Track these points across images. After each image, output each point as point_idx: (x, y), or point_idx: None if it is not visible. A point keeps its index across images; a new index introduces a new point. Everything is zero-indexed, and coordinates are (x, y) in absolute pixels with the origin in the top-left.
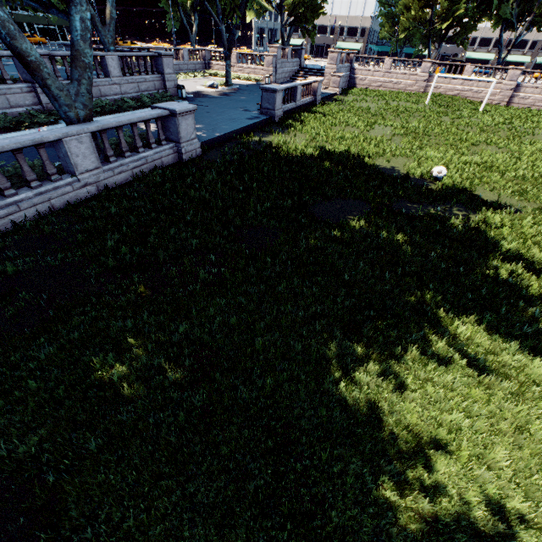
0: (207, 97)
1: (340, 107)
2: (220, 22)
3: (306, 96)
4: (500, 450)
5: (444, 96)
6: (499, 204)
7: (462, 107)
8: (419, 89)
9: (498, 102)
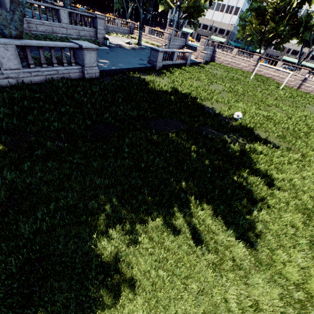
0: (122, 48)
1: (199, 70)
2: (140, 7)
3: (181, 60)
4: (181, 304)
5: (263, 76)
6: (265, 140)
7: (271, 84)
8: (250, 70)
9: (292, 86)
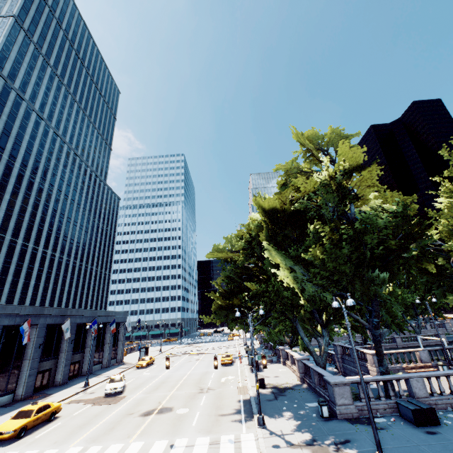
0: None
1: None
2: None
3: None
4: None
5: None
6: None
7: None
8: None
9: None
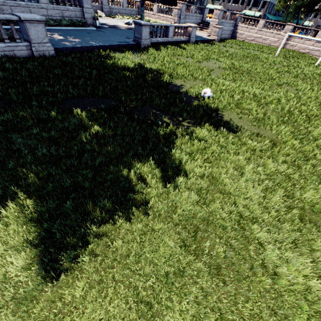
0: (115, 28)
1: (204, 47)
2: None
3: (182, 36)
4: None
5: (296, 52)
6: (224, 123)
7: (302, 60)
8: (280, 45)
9: None
